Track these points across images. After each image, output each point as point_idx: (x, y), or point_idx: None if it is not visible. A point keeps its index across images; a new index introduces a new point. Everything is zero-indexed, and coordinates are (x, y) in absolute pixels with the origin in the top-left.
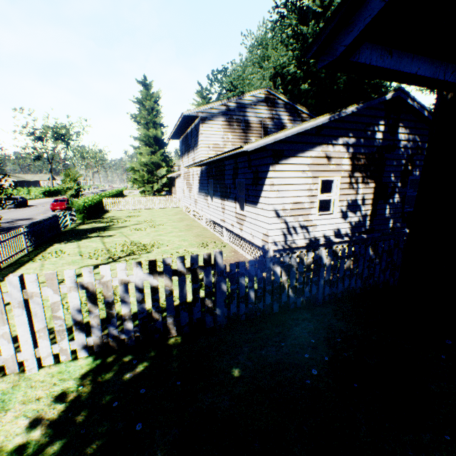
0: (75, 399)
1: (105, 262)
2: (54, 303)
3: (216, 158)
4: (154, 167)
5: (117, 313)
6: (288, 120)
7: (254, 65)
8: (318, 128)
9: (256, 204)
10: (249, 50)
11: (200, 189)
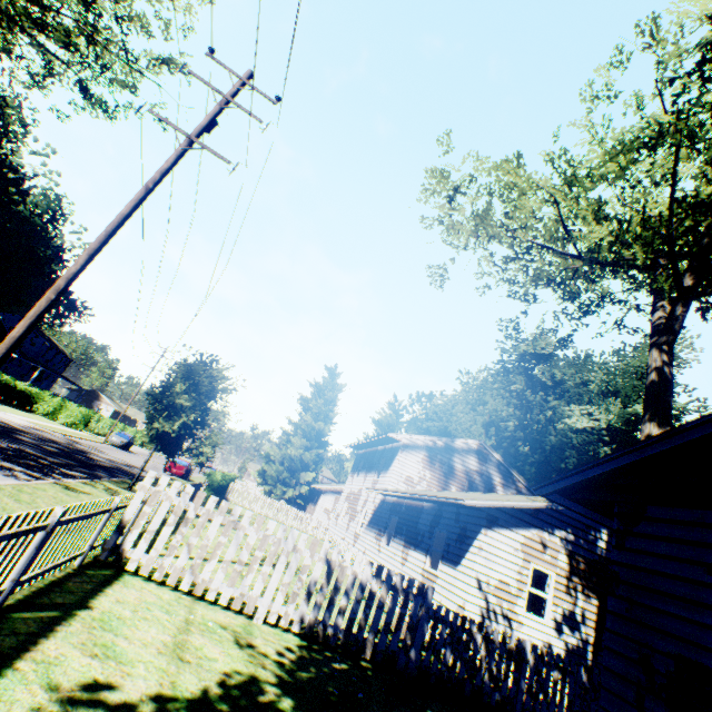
0: (301, 656)
1: (262, 562)
2: (305, 565)
3: (424, 497)
4: (300, 465)
5: None
6: (499, 482)
7: (467, 404)
8: (535, 510)
9: (457, 564)
10: (464, 388)
11: (372, 522)
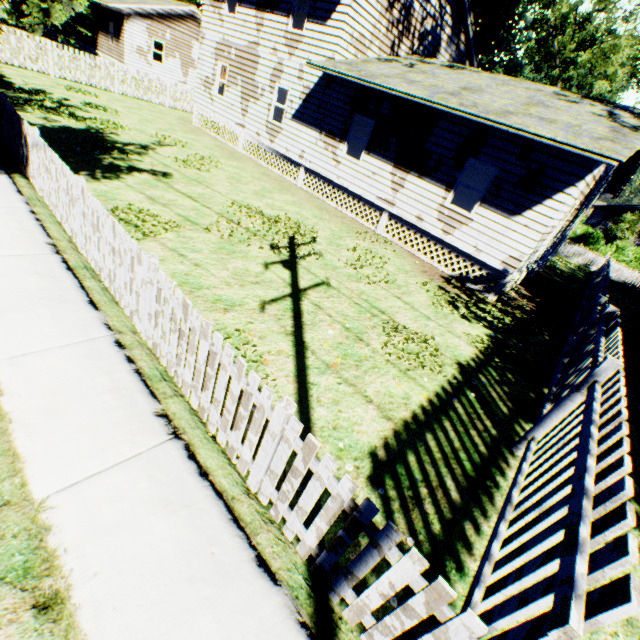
0: None
1: (286, 258)
2: None
3: (499, 127)
4: None
5: (459, 362)
6: (446, 36)
7: None
8: None
9: (513, 215)
10: None
11: (307, 116)
